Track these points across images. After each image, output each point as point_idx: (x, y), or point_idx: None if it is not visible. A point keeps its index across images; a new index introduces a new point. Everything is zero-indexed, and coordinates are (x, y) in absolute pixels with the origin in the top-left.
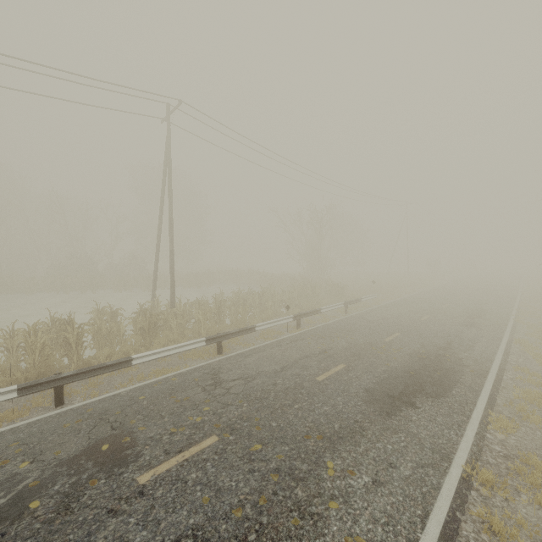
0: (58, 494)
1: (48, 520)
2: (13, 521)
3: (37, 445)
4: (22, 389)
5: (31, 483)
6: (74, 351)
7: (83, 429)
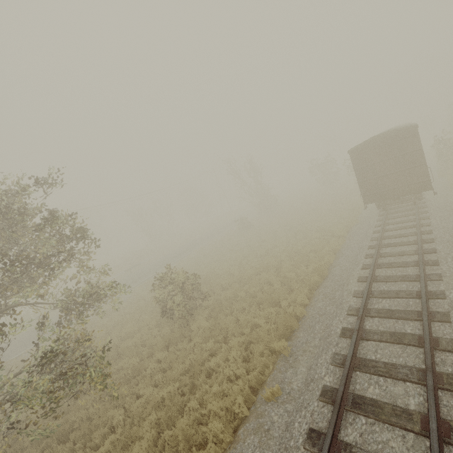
0: None
1: None
2: None
3: None
4: None
5: None
6: None
7: None
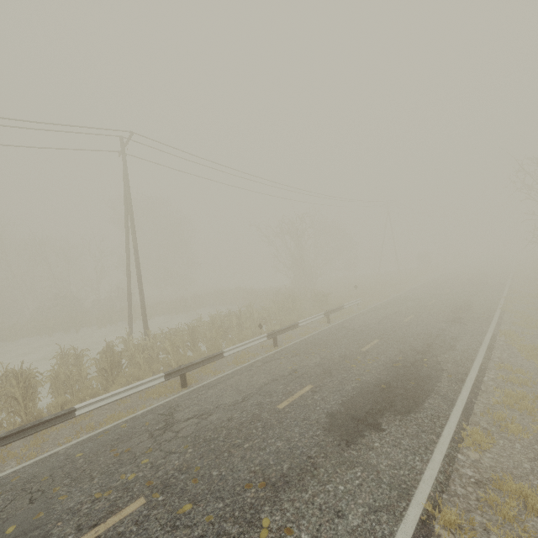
0: None
1: None
2: None
3: None
4: None
5: None
6: (21, 406)
7: None
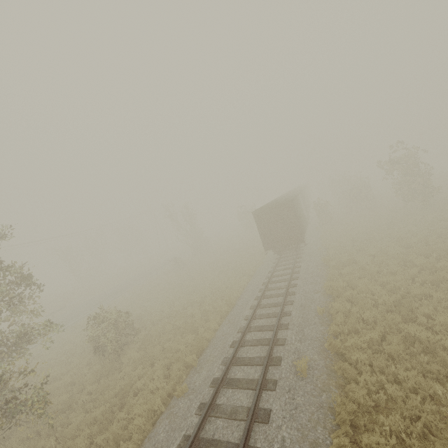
0: None
1: None
2: None
3: None
4: None
5: None
6: None
7: None
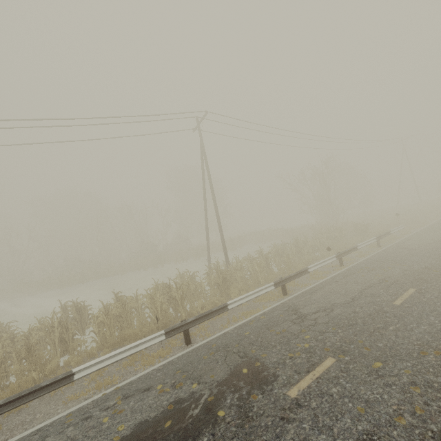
0: (233, 406)
1: (238, 425)
2: (214, 425)
3: (194, 371)
4: (166, 333)
5: (209, 398)
6: (180, 305)
7: (219, 359)
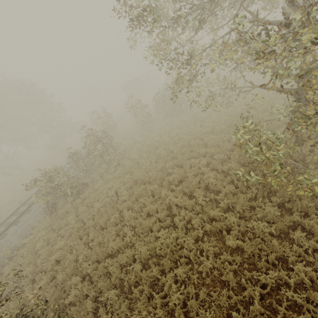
0: None
1: None
2: None
3: None
4: None
5: None
6: None
7: None
